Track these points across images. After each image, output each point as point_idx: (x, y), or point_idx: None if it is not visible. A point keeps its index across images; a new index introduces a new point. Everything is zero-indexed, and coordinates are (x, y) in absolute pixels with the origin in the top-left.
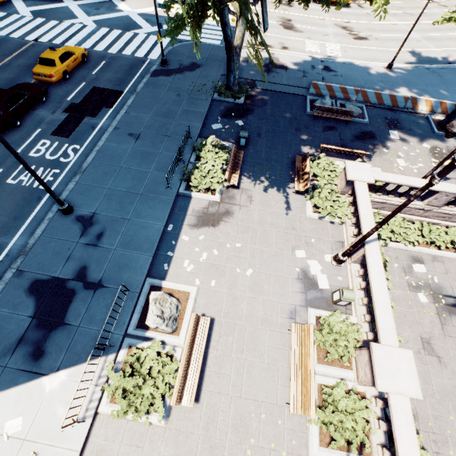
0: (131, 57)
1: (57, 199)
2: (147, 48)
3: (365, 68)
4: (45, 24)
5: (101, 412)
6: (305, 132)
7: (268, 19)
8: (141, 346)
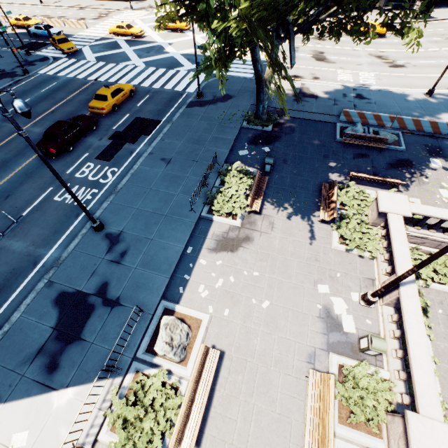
0: (171, 91)
1: (90, 217)
2: (186, 83)
3: (401, 94)
4: (105, 67)
5: (100, 440)
6: (333, 159)
7: (301, 53)
8: (147, 373)
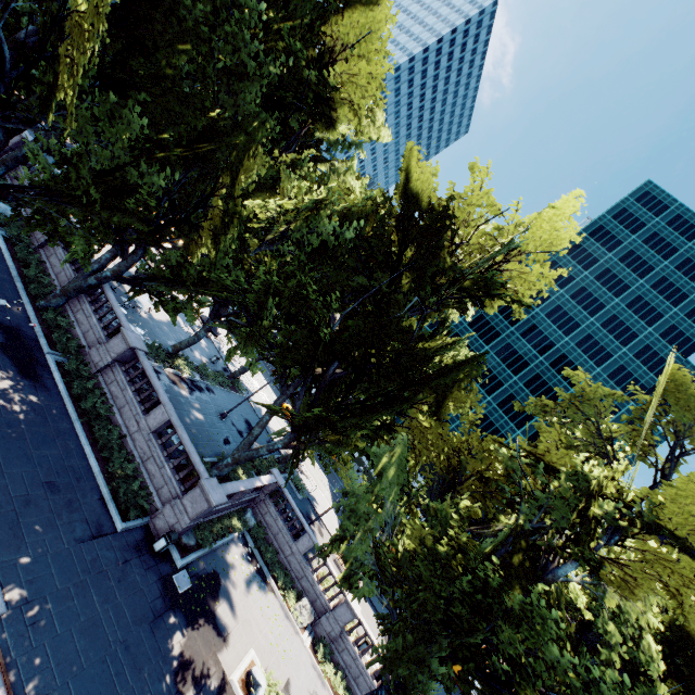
0: None
1: None
2: None
3: None
4: None
5: None
6: None
7: None
8: None
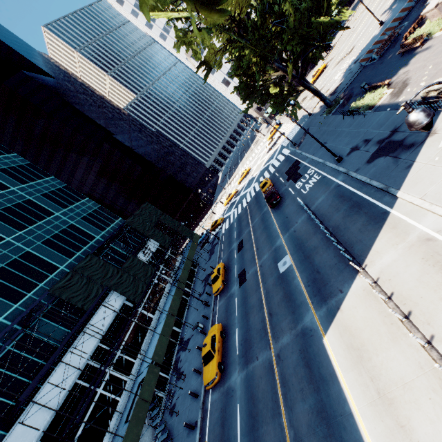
0: (281, 162)
1: (333, 153)
2: (282, 157)
3: (371, 39)
4: (242, 202)
5: None
6: (386, 58)
7: (306, 106)
8: None
